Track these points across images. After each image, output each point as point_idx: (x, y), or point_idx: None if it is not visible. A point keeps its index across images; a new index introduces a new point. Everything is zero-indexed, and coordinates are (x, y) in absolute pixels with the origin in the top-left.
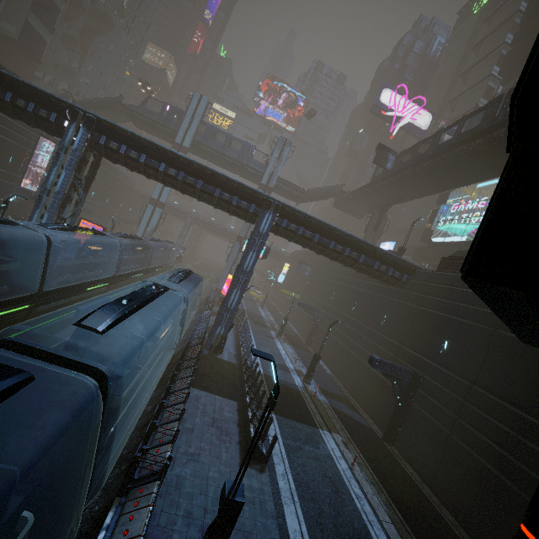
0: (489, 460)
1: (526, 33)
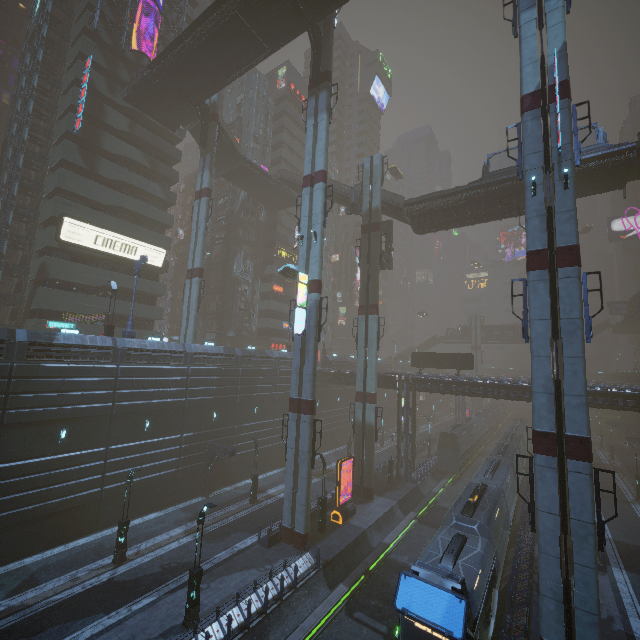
0: None
1: None
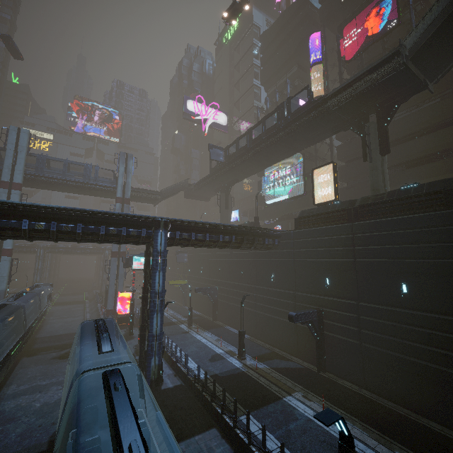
0: (394, 349)
1: (267, 58)
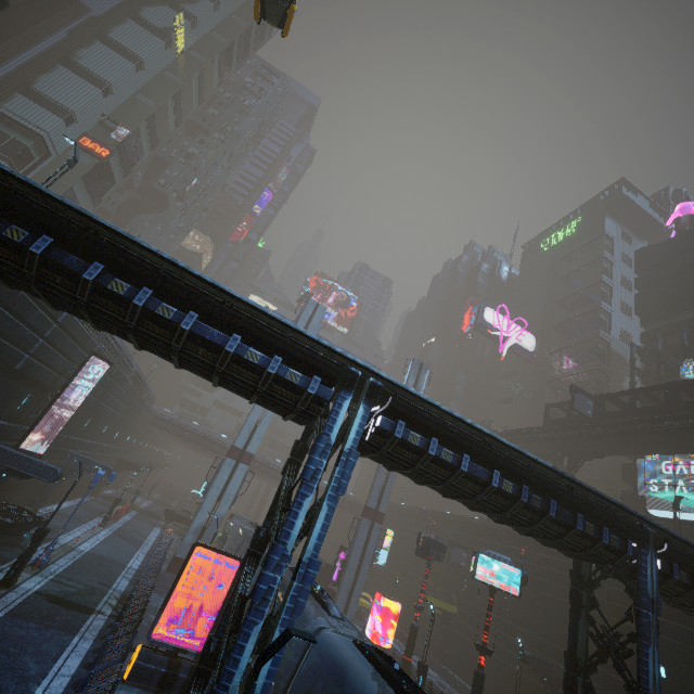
0: None
1: (652, 281)
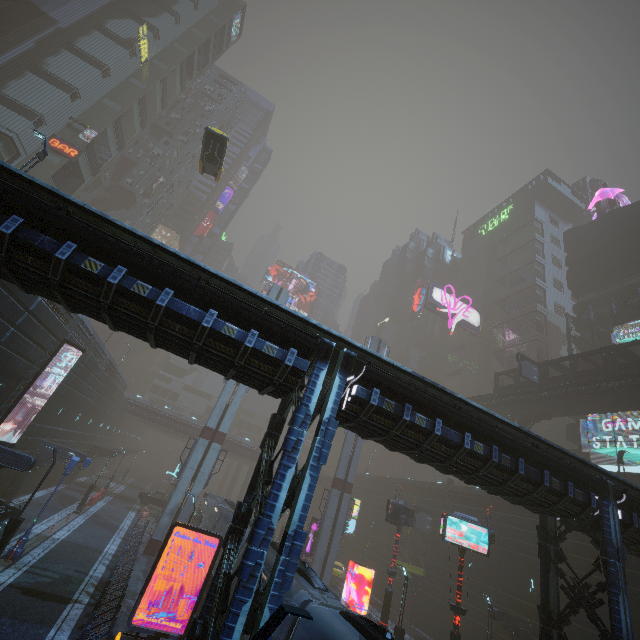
0: None
1: (580, 258)
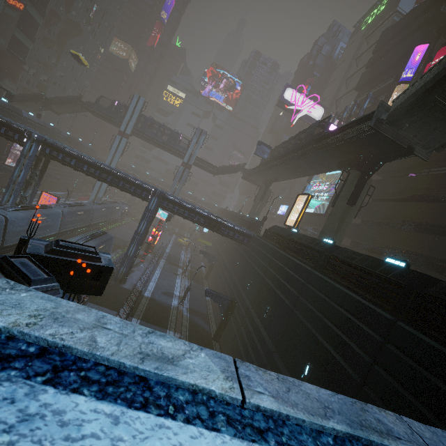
0: (242, 347)
1: (373, 61)
